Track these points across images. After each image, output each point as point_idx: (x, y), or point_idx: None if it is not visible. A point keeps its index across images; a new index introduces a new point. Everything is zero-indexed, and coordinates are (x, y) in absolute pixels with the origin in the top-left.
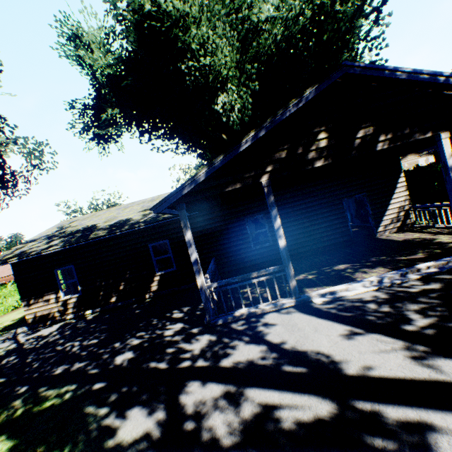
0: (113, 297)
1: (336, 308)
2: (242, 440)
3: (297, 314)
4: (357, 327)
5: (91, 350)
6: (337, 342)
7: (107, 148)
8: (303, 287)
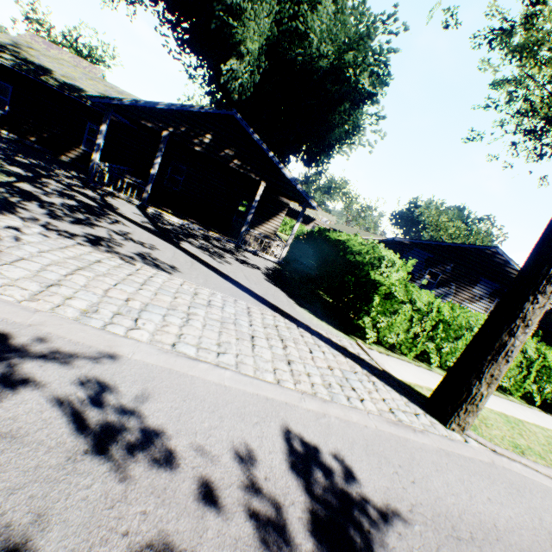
0: (34, 137)
1: (153, 215)
2: (57, 191)
3: (134, 206)
4: (146, 216)
5: (0, 147)
6: (130, 212)
7: (117, 3)
8: (157, 208)
